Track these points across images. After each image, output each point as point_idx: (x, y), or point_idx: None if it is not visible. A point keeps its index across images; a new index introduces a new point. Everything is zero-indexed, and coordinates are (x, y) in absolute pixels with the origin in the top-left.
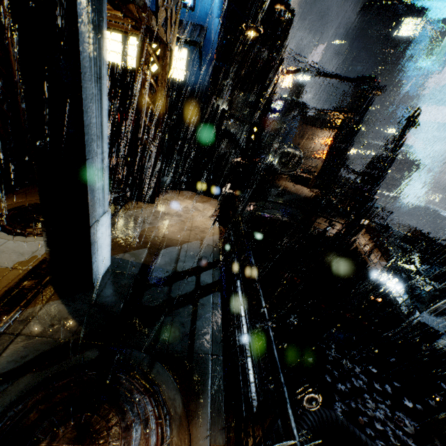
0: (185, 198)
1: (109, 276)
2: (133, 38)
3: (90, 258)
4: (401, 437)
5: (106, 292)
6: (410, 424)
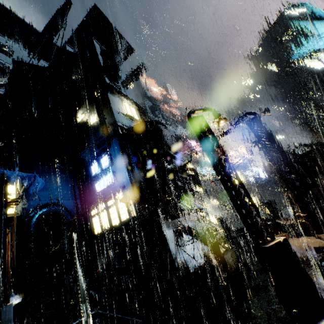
0: None
1: None
2: (102, 214)
3: None
4: None
5: None
6: None
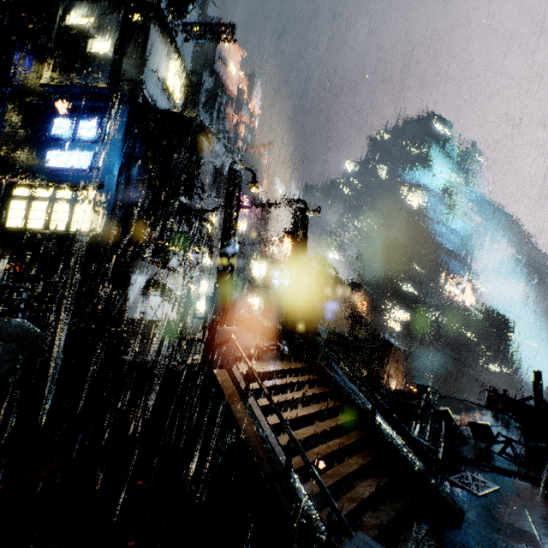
0: None
1: None
2: (37, 205)
3: None
4: None
5: None
6: None
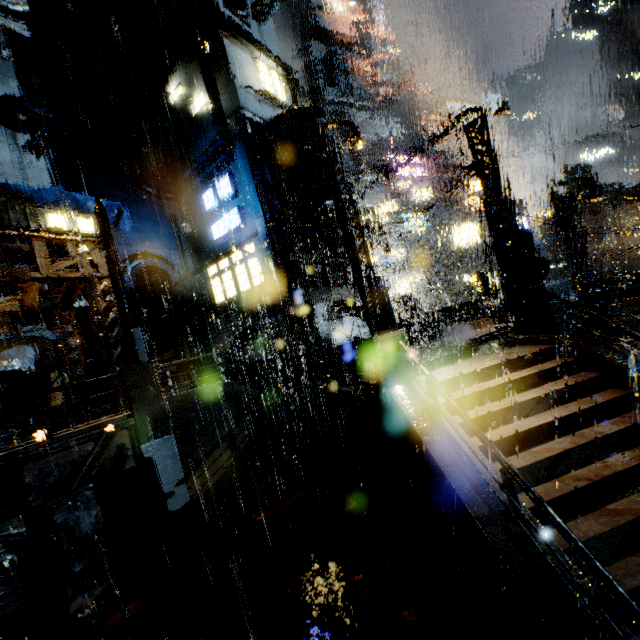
0: None
1: None
2: (226, 276)
3: None
4: None
5: None
6: None
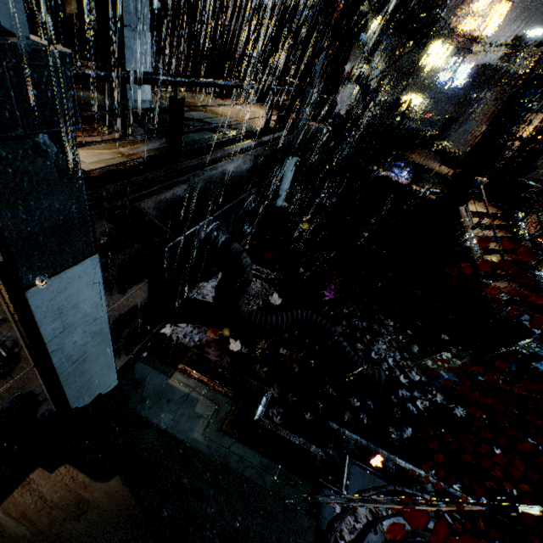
0: (261, 109)
1: (144, 102)
2: None
3: (124, 63)
4: (395, 373)
5: (135, 104)
6: (417, 375)
